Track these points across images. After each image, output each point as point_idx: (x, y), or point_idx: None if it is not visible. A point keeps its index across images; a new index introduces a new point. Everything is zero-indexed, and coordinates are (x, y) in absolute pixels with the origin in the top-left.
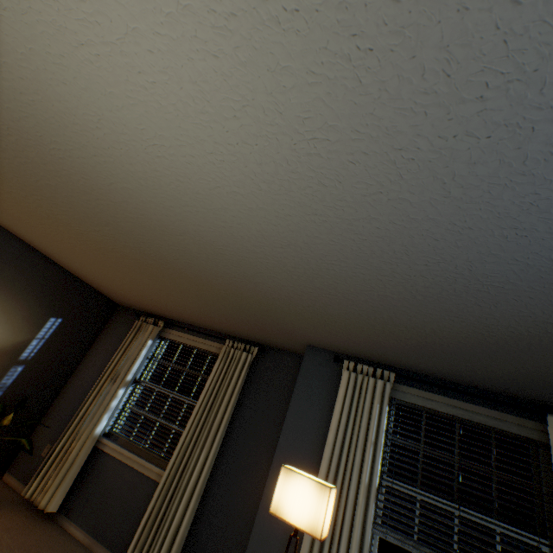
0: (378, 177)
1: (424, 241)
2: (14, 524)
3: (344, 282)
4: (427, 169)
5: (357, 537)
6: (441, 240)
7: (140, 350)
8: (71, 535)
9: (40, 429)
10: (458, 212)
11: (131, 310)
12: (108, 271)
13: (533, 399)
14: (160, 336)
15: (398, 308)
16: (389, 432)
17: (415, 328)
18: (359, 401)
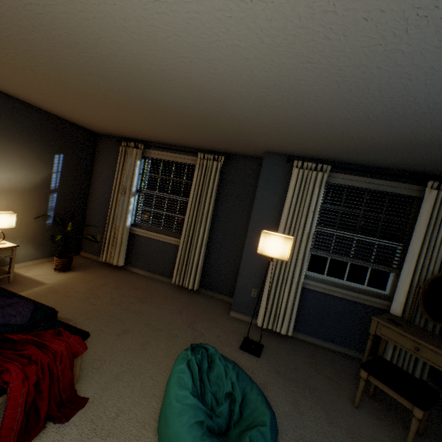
0: (384, 32)
1: (399, 81)
2: (106, 274)
3: (314, 112)
4: (434, 25)
5: (301, 256)
6: (414, 80)
7: (133, 170)
8: (137, 273)
9: (87, 228)
10: (441, 60)
11: (110, 137)
12: (88, 110)
13: (423, 172)
14: (143, 156)
15: (352, 127)
16: (321, 203)
17: (358, 138)
18: (304, 187)
